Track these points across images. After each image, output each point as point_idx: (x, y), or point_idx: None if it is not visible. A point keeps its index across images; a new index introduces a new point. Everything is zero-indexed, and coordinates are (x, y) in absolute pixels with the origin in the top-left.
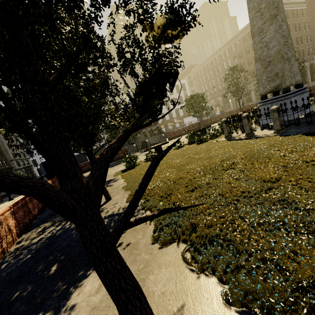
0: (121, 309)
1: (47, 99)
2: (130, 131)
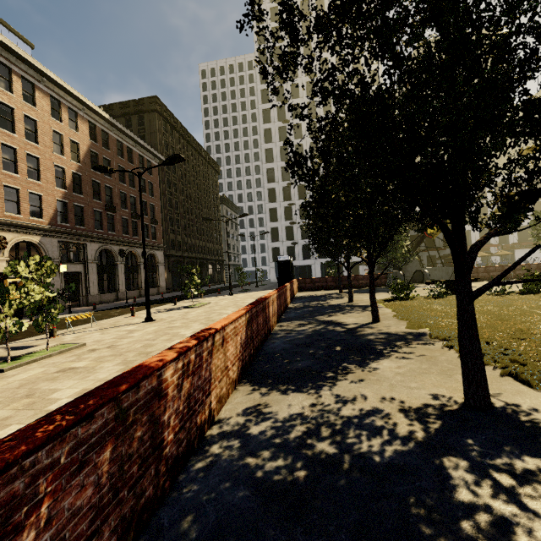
0: (465, 341)
1: (466, 207)
2: (492, 235)
